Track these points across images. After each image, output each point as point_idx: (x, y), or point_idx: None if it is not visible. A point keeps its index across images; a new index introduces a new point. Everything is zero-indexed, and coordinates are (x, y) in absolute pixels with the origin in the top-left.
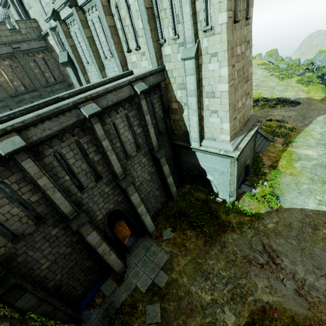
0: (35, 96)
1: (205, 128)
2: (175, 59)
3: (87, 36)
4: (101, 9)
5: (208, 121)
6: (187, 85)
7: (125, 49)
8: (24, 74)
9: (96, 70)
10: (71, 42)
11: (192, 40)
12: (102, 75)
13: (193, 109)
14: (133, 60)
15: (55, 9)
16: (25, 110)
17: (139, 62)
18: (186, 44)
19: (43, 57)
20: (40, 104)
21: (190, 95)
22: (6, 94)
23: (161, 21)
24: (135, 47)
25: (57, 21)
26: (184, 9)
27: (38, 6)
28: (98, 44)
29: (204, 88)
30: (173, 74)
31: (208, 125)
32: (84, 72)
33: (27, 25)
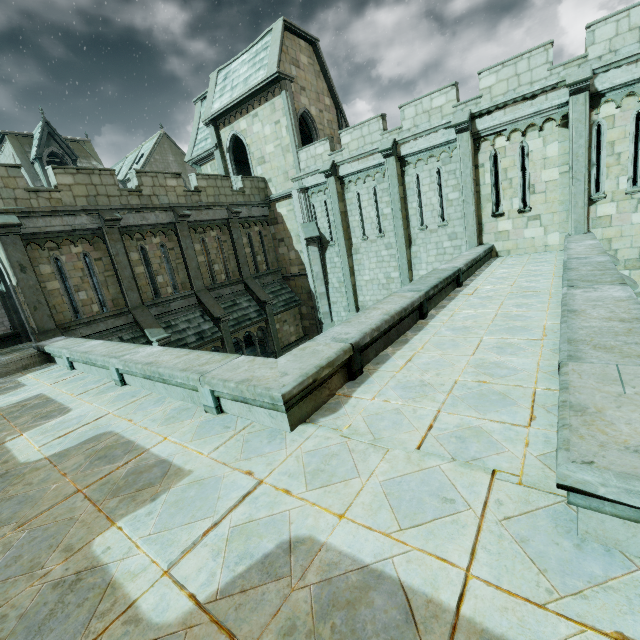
0: (237, 292)
1: None
2: (624, 222)
3: (399, 196)
4: (466, 157)
5: None
6: None
7: (485, 213)
8: (230, 254)
9: (382, 249)
10: (341, 207)
11: None
12: (406, 255)
13: None
14: (502, 229)
15: (335, 162)
16: (443, 283)
17: (518, 230)
18: None
19: (260, 231)
20: (451, 276)
21: None
22: (201, 285)
23: (604, 170)
24: (515, 209)
25: (331, 178)
26: None
27: (286, 161)
28: (412, 208)
29: None
30: (612, 245)
31: None
32: (349, 252)
33: (253, 184)
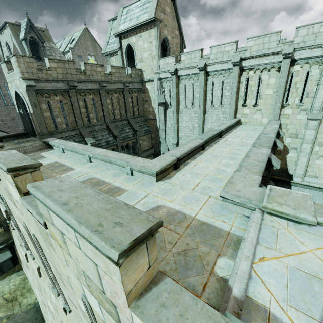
0: (124, 124)
1: (308, 167)
2: (293, 118)
3: (204, 90)
4: (235, 77)
5: (313, 163)
6: (306, 135)
7: (239, 104)
8: (123, 106)
9: (192, 113)
10: (177, 90)
11: (320, 109)
12: (202, 118)
13: (306, 152)
14: (245, 112)
15: (177, 68)
16: (213, 136)
17: (251, 114)
18: (313, 110)
19: (137, 95)
20: (217, 134)
21: (306, 142)
22: (109, 119)
23: (290, 94)
24: (252, 104)
25: (173, 75)
26: (319, 91)
27: (153, 63)
28: (208, 96)
29: (317, 139)
30: (287, 127)
31: (312, 166)
32: (177, 112)
33: (136, 72)
